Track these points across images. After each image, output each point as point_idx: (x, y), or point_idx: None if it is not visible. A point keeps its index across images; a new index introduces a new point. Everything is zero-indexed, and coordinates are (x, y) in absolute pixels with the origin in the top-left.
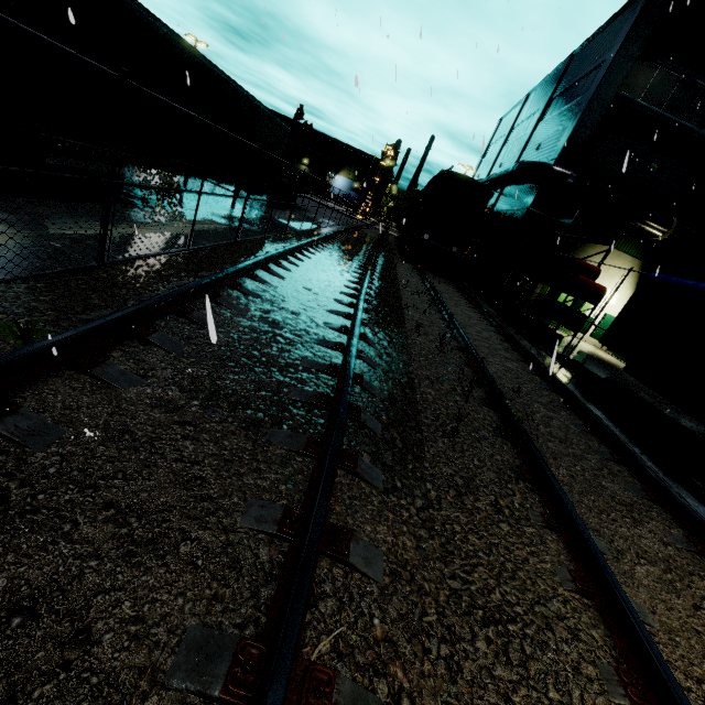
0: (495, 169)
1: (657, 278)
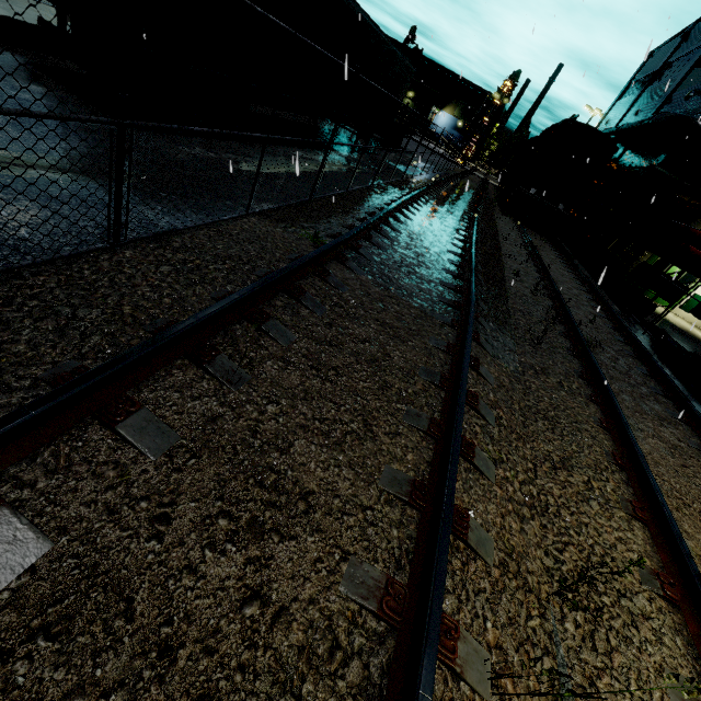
0: (629, 115)
1: None
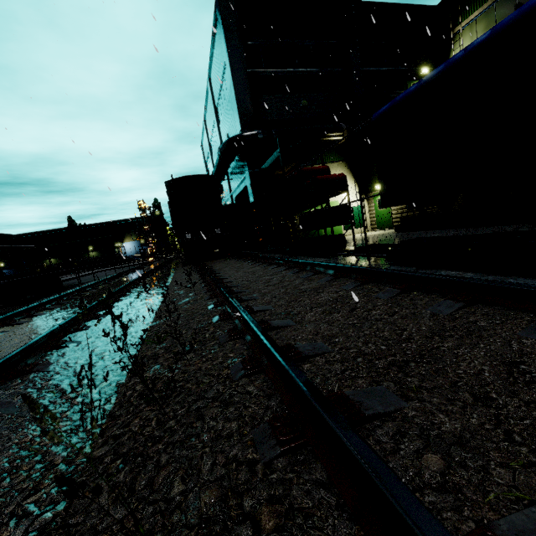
0: None
1: (382, 111)
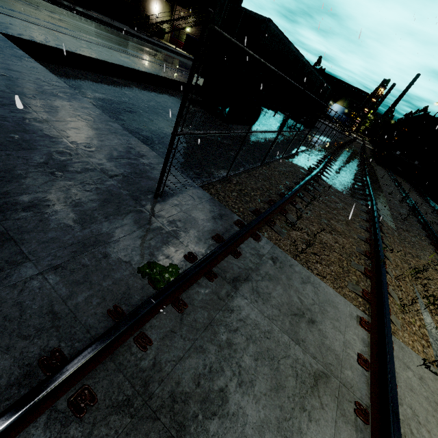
0: None
1: None
